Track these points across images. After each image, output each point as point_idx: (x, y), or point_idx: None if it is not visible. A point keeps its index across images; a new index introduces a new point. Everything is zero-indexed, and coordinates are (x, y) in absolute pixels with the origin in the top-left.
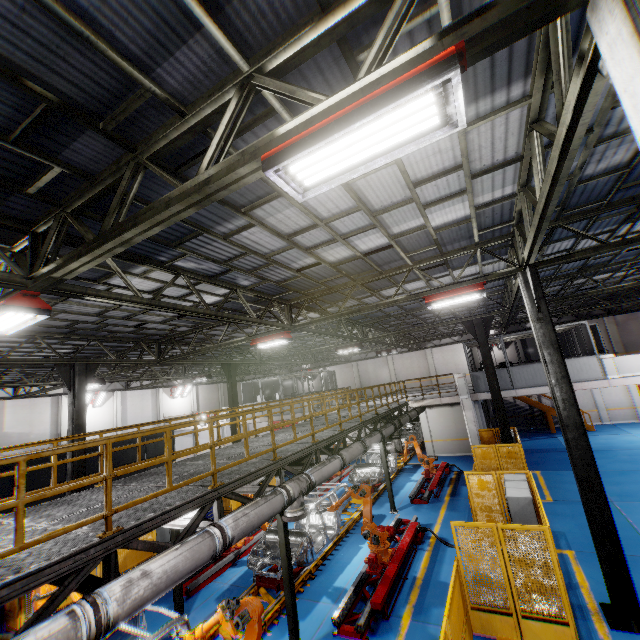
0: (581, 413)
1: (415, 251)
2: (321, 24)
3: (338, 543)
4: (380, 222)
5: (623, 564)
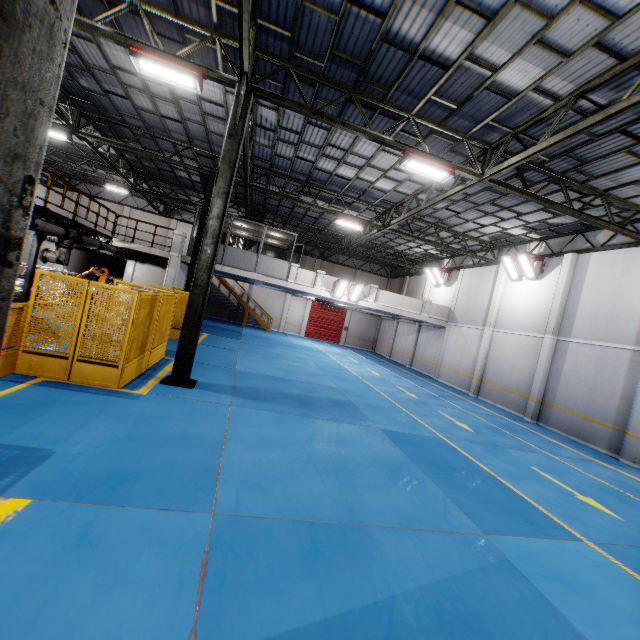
0: (270, 320)
1: None
2: None
3: None
4: None
5: (194, 343)
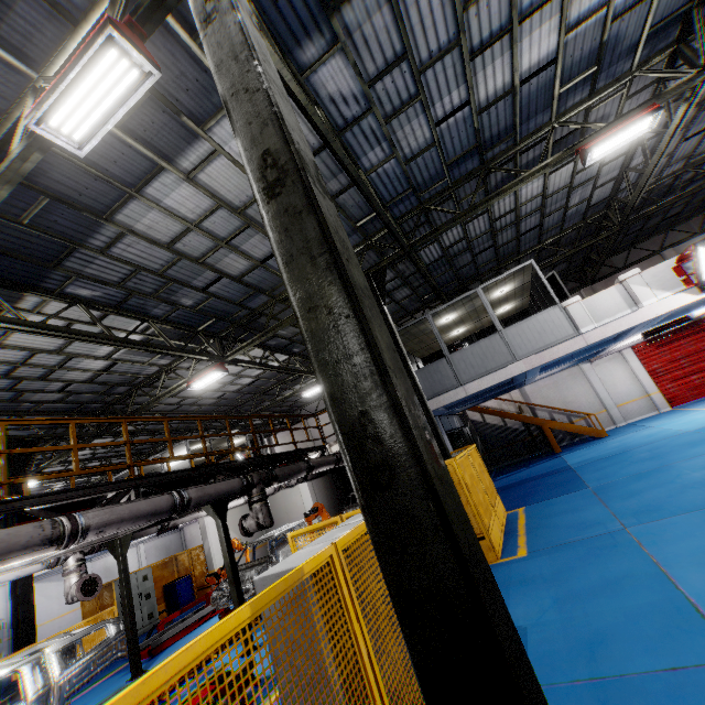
0: (588, 419)
1: None
2: None
3: None
4: None
5: None
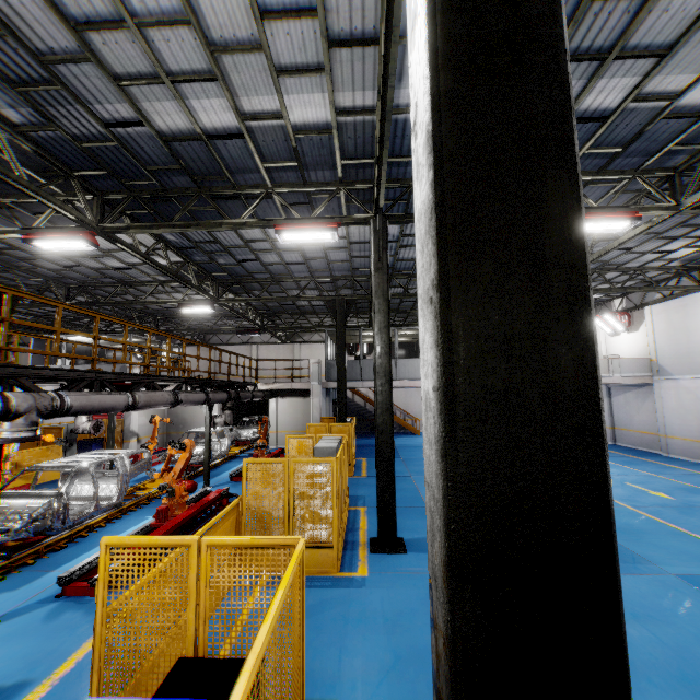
0: (415, 421)
1: (274, 162)
2: None
3: (117, 516)
4: (223, 75)
5: (393, 497)
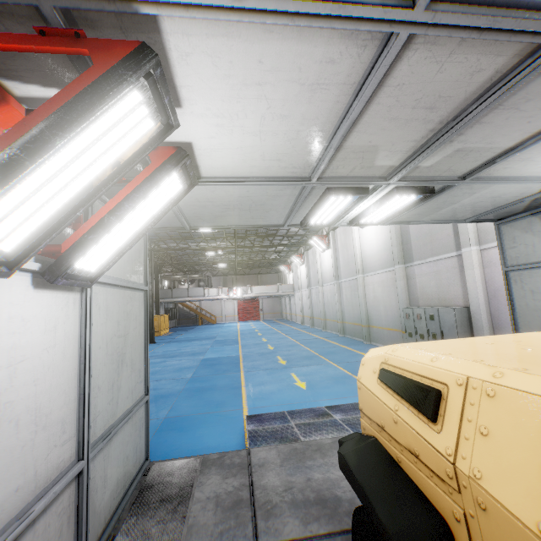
0: (216, 318)
1: None
2: None
3: None
4: None
5: (152, 329)
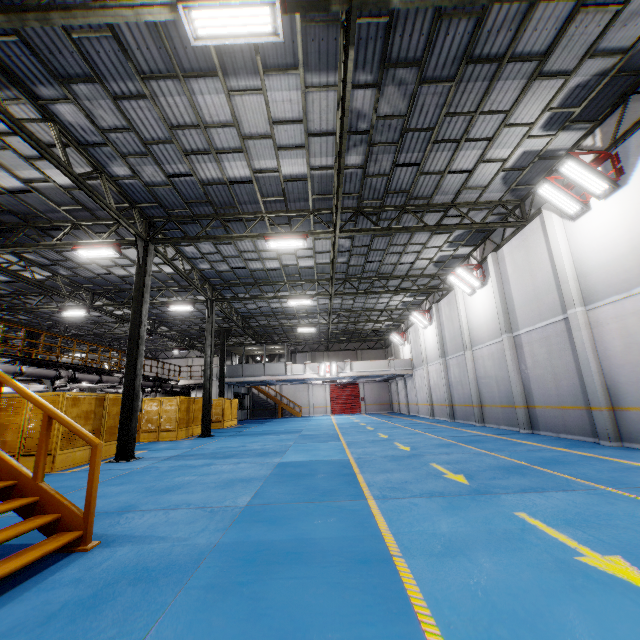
0: (301, 409)
1: (165, 281)
2: (97, 222)
3: None
4: None
5: (208, 415)
